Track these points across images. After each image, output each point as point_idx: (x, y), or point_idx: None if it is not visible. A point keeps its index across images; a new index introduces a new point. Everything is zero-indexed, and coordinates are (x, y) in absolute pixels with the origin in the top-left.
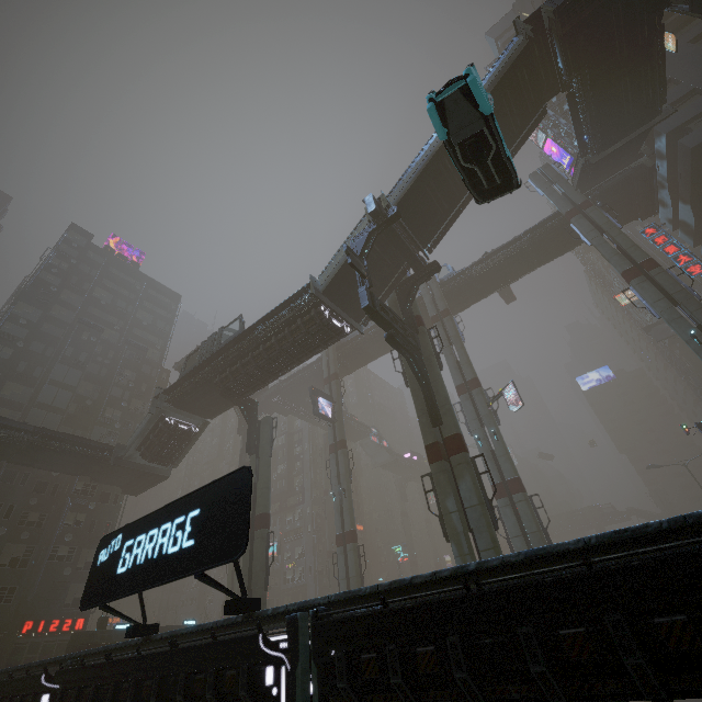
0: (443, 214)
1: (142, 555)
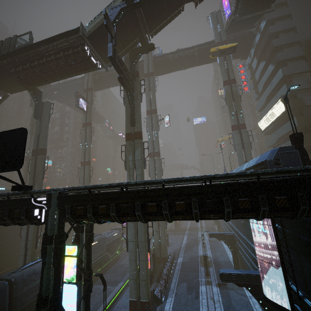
0: (164, 16)
1: None
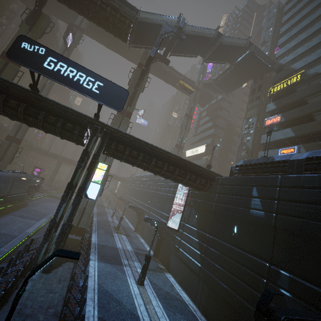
0: (186, 52)
1: (65, 73)
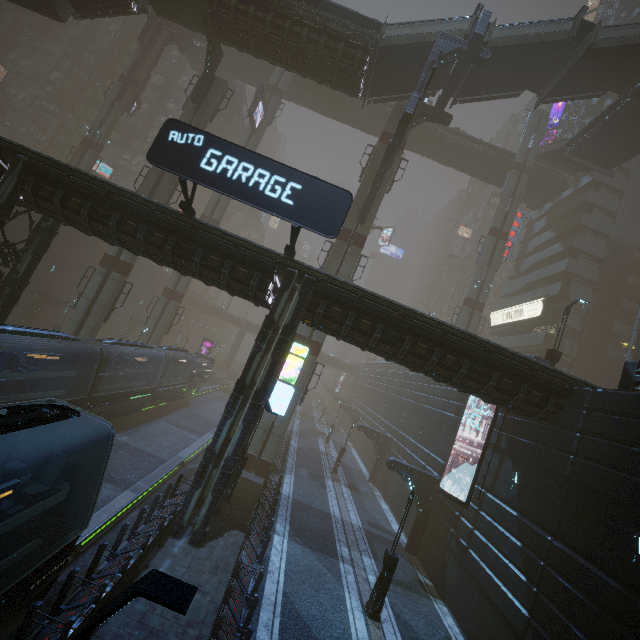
0: (492, 88)
1: (234, 174)
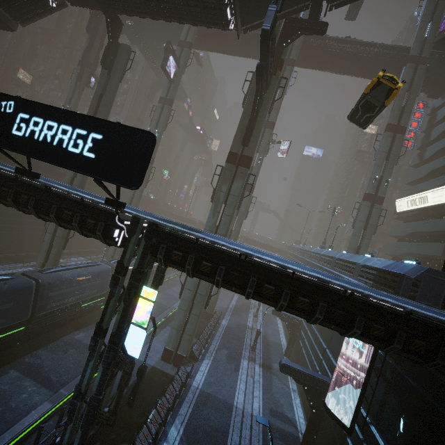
0: None
1: (40, 135)
